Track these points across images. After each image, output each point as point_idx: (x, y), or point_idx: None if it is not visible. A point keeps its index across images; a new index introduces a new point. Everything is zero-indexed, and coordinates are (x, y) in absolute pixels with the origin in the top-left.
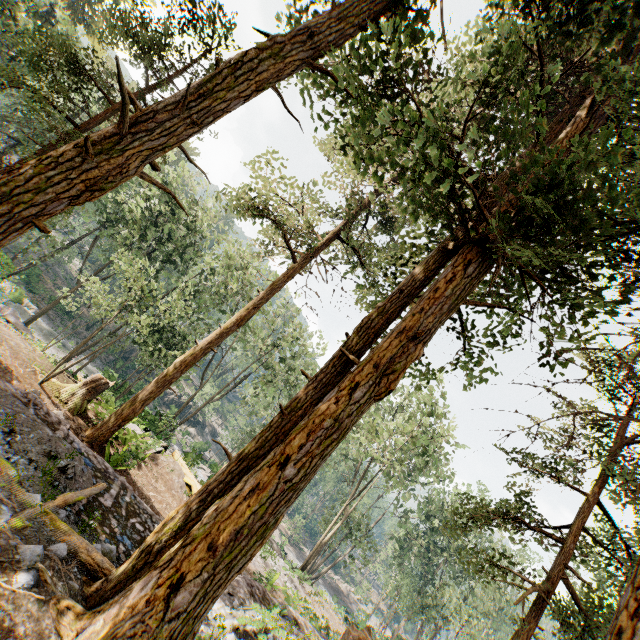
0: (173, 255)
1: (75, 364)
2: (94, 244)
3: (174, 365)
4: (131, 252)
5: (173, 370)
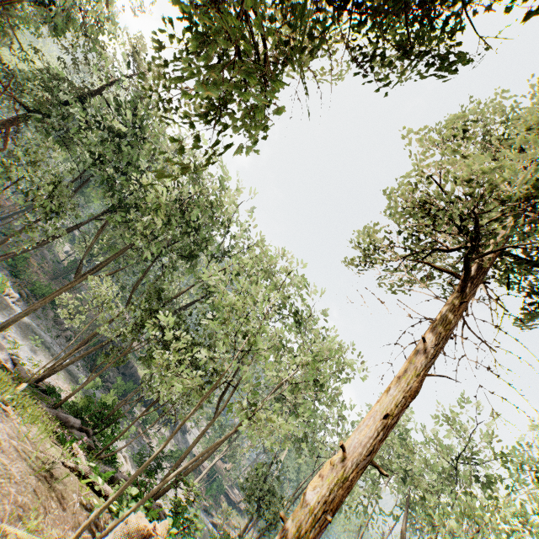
0: (186, 249)
1: (105, 533)
2: (101, 232)
3: (310, 510)
4: (152, 246)
5: (311, 525)
